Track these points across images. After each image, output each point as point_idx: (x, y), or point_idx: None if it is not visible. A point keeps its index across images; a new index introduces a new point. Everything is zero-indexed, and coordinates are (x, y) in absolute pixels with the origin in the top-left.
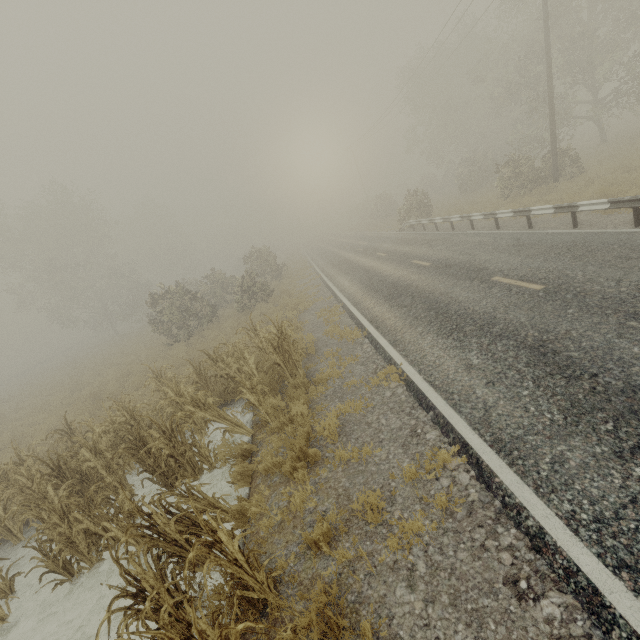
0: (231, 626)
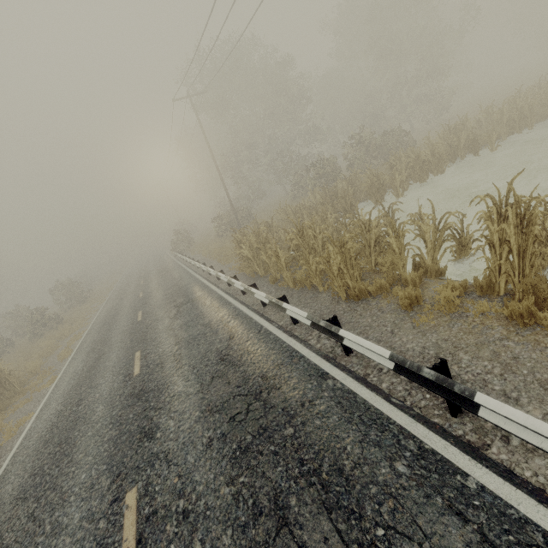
0: None
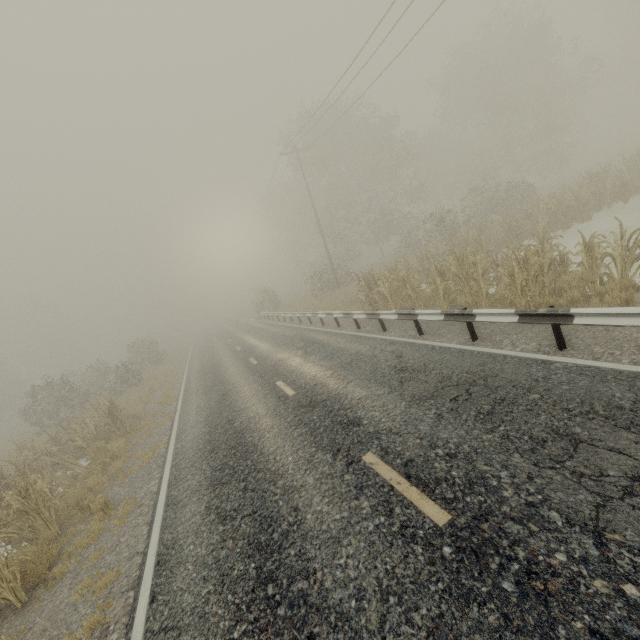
0: (30, 477)
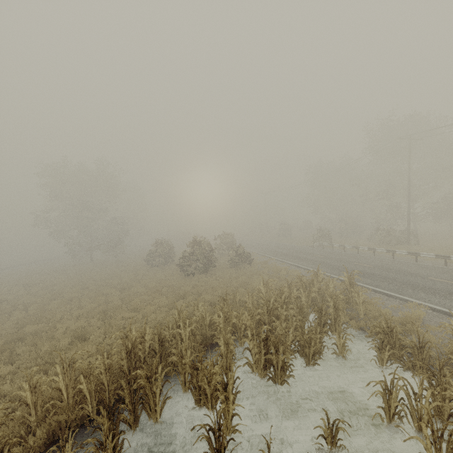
0: None
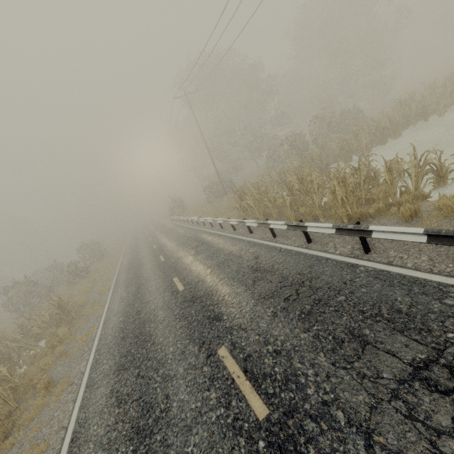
0: None
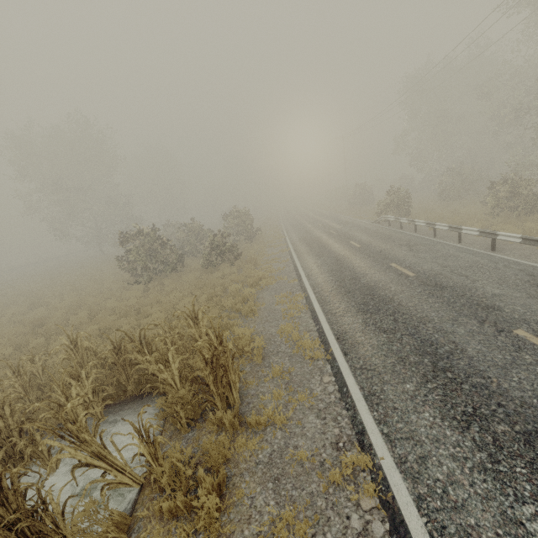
0: None
